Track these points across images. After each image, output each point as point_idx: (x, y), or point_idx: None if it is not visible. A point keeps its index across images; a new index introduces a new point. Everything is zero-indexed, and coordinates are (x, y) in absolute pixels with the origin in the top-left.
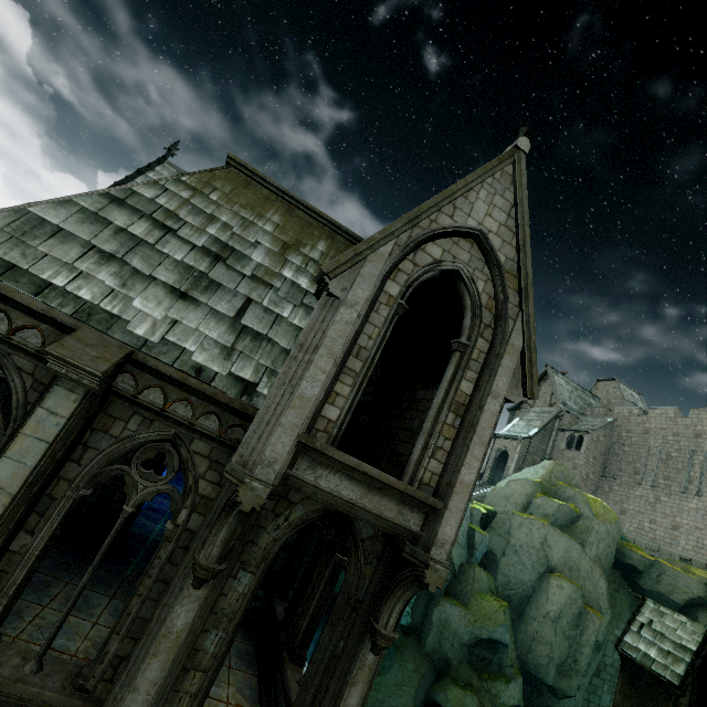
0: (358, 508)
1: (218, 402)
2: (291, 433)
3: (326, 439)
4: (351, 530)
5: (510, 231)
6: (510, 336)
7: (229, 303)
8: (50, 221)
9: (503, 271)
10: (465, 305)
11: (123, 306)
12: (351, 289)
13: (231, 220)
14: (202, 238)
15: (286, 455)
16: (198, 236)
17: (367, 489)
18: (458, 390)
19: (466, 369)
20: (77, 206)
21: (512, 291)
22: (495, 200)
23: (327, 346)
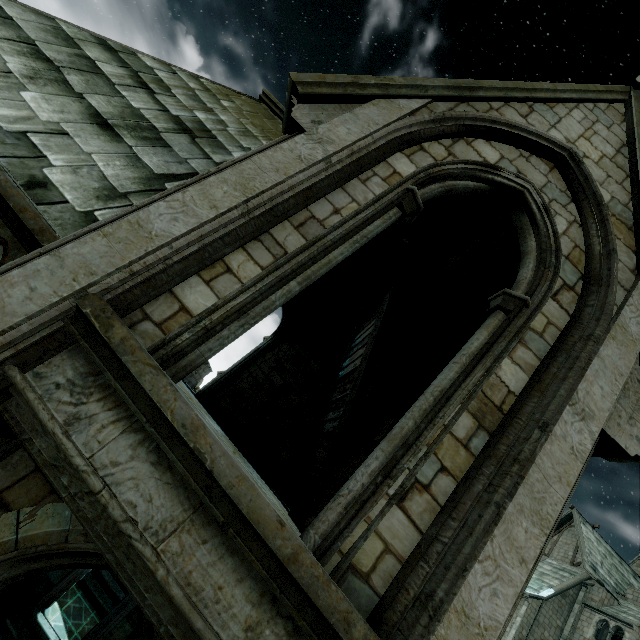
0: (139, 561)
1: (21, 226)
2: (66, 279)
3: (154, 341)
4: (152, 630)
5: (621, 169)
6: (620, 311)
7: (164, 162)
8: (6, 11)
9: (606, 211)
10: (526, 249)
11: (3, 86)
12: (329, 122)
13: (231, 123)
14: (183, 112)
15: (20, 320)
16: (178, 109)
17: (189, 513)
18: (493, 373)
19: (516, 340)
20: (55, 24)
21: (622, 244)
22: (596, 127)
23: (244, 172)
